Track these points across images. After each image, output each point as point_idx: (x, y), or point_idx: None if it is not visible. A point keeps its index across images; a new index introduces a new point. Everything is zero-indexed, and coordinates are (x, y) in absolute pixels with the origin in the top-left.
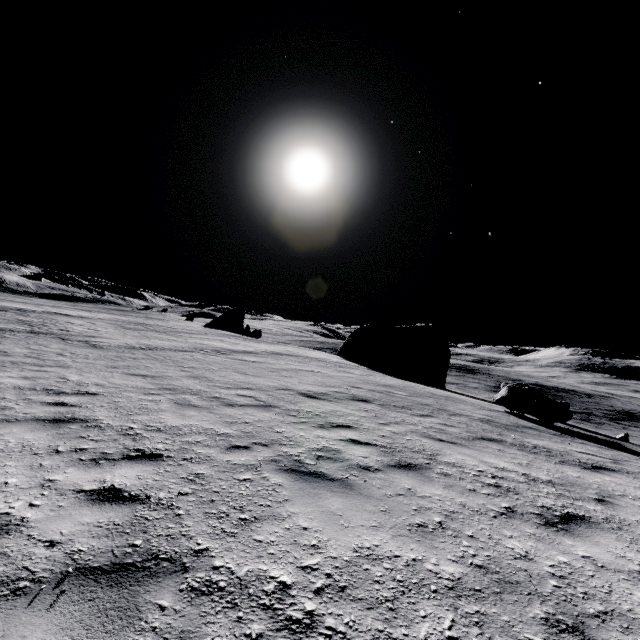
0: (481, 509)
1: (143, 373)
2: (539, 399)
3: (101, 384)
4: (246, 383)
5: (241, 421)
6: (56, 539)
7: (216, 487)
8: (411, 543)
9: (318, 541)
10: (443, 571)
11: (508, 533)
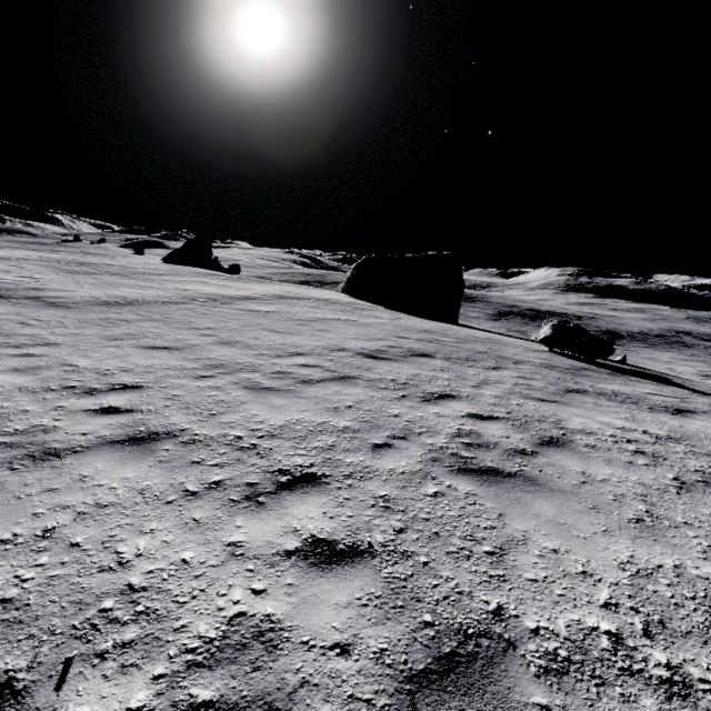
0: (660, 486)
1: (160, 344)
2: (585, 337)
3: (127, 369)
4: (291, 346)
5: (343, 405)
6: (339, 640)
7: (420, 512)
8: (653, 545)
9: (582, 565)
10: (709, 574)
11: (706, 511)
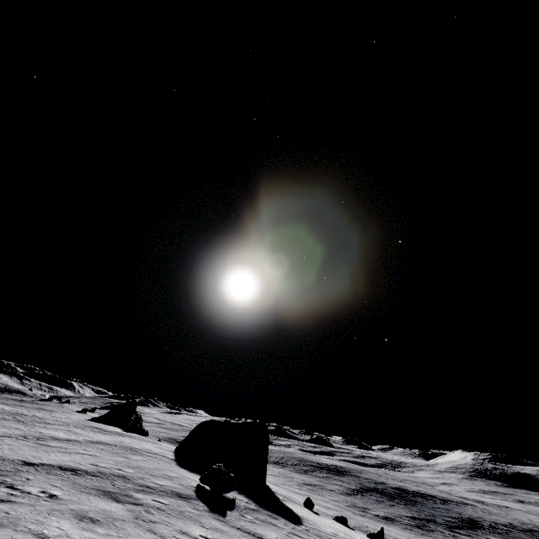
0: None
1: None
2: (216, 475)
3: None
4: None
5: None
6: None
7: None
8: None
9: None
10: None
11: None
